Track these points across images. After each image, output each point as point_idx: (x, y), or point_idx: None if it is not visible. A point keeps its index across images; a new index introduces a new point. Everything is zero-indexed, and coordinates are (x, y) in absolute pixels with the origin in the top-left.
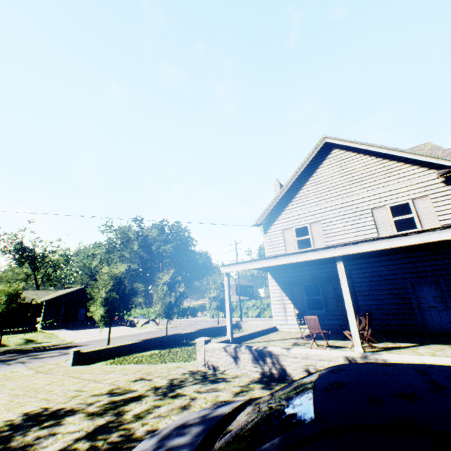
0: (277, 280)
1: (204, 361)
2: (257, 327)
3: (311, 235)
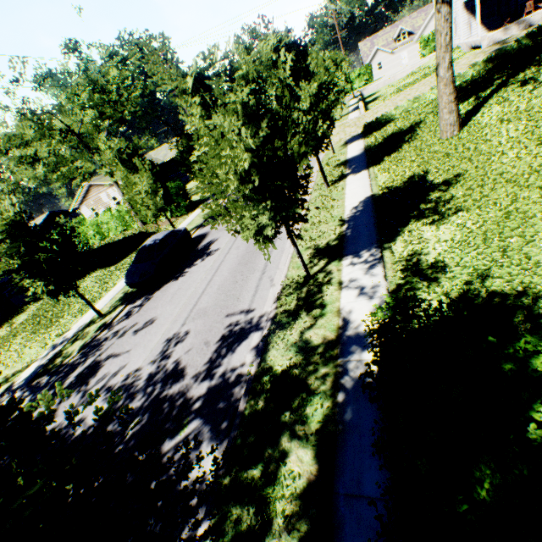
0: (466, 9)
1: (486, 44)
2: (377, 88)
3: None
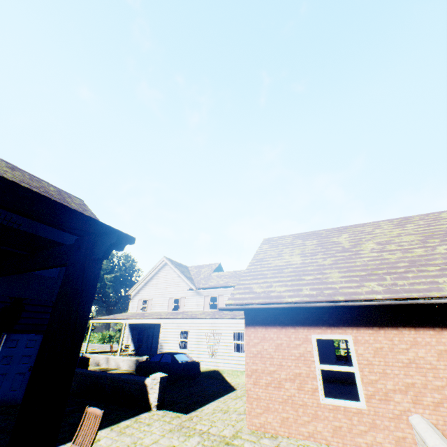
0: (129, 326)
1: None
2: None
3: (148, 304)
